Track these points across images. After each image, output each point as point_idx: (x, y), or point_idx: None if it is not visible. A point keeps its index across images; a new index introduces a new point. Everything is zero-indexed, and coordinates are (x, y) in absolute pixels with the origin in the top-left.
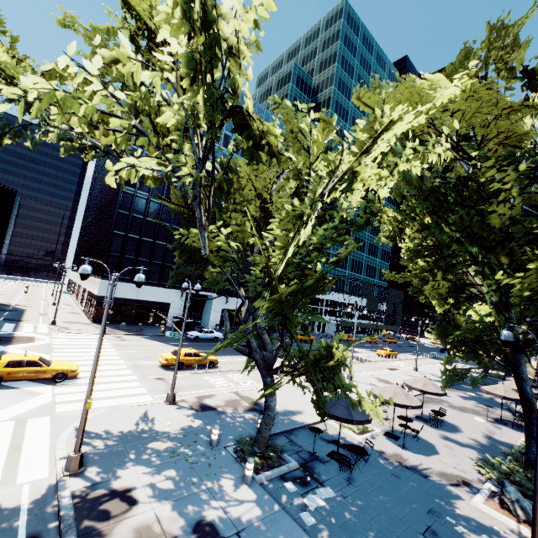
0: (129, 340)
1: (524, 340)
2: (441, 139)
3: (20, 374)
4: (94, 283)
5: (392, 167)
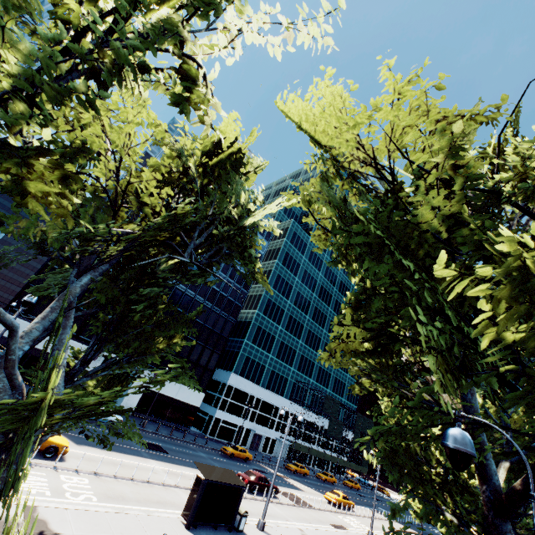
0: None
1: (509, 492)
2: (320, 15)
3: None
4: None
5: (233, 34)
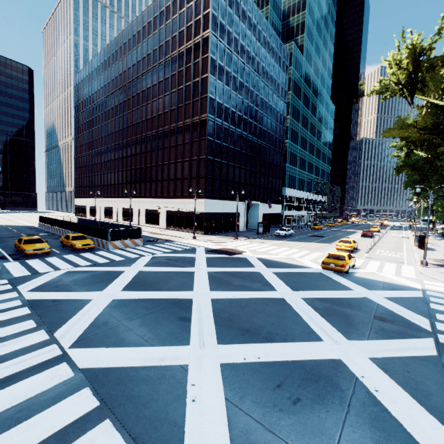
0: (265, 242)
1: None
2: None
3: (351, 263)
4: (184, 203)
5: None
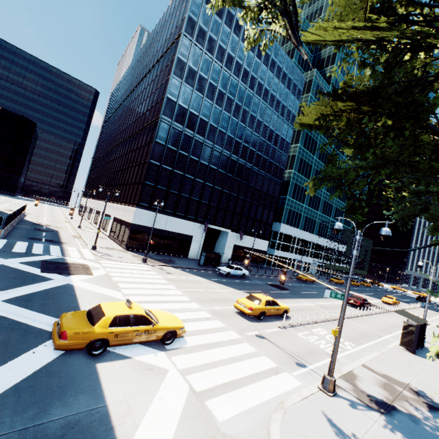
0: (174, 274)
1: None
2: None
3: (128, 336)
4: (124, 211)
5: None
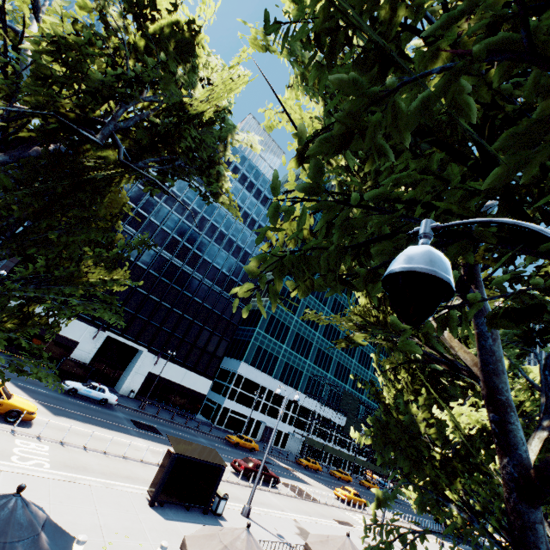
0: None
1: (541, 464)
2: None
3: None
4: None
5: None
